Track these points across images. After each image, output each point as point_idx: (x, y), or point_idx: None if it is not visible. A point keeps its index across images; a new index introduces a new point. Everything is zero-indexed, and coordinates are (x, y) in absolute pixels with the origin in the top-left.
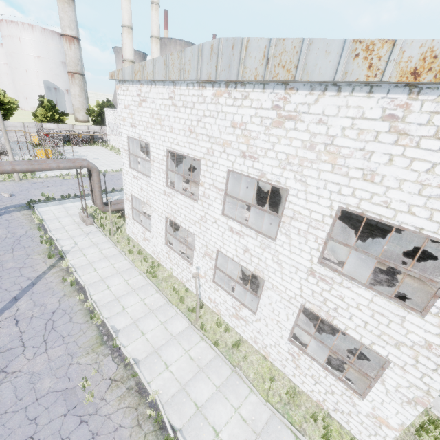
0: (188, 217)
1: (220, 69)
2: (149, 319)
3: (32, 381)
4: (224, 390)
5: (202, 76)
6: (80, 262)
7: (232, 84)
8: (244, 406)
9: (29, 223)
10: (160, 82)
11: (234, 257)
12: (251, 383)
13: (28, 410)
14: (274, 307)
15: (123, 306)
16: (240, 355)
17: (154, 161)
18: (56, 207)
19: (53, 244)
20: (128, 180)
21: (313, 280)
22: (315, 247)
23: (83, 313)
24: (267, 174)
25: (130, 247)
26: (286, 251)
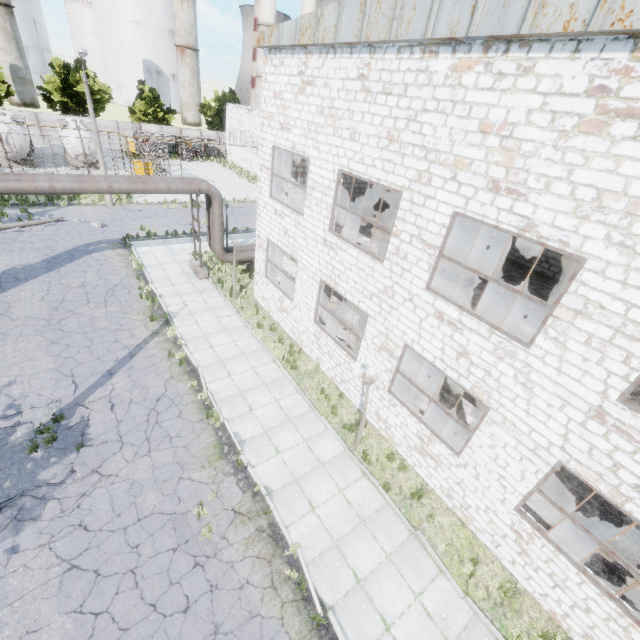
0: (360, 285)
1: (481, 12)
2: (286, 431)
3: (132, 492)
4: (398, 561)
5: (437, 30)
6: (192, 332)
7: (498, 44)
8: (429, 593)
9: (126, 268)
10: (345, 48)
11: (435, 361)
12: (441, 559)
13: (128, 532)
14: (499, 454)
15: (250, 406)
16: (422, 510)
17: (313, 188)
18: (158, 248)
19: (156, 301)
20: (265, 217)
21: (599, 428)
22: (619, 373)
23: (196, 407)
24: (541, 226)
25: (260, 319)
26: (549, 368)
